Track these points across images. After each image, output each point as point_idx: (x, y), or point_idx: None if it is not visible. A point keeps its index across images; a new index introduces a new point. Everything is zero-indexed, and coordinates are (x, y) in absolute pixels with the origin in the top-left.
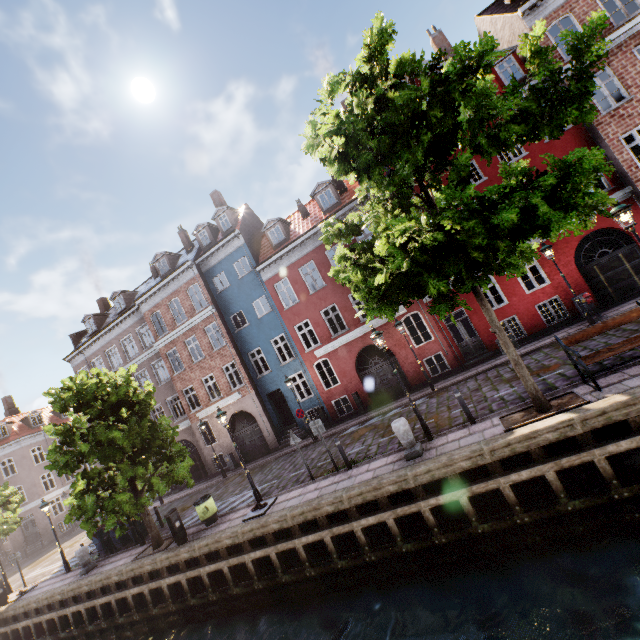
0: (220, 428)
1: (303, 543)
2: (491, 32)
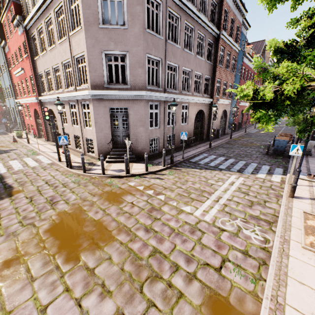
0: (219, 114)
1: None
2: None
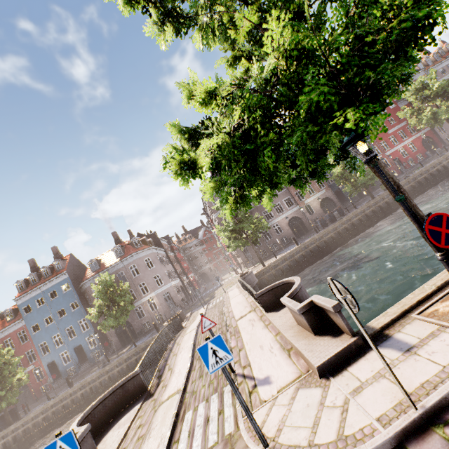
0: (316, 206)
1: (433, 170)
2: None
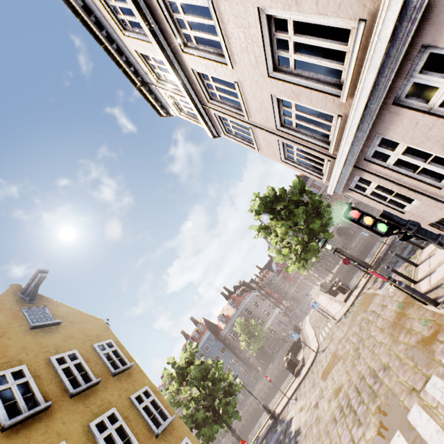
0: None
1: None
2: None
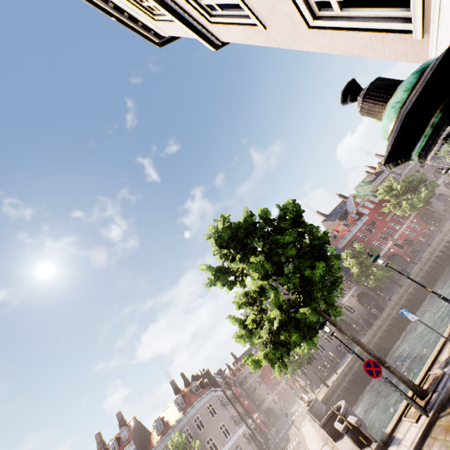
0: (354, 304)
1: (440, 248)
2: (361, 190)
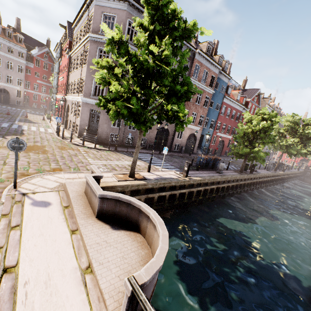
0: (186, 135)
1: (268, 179)
2: None
